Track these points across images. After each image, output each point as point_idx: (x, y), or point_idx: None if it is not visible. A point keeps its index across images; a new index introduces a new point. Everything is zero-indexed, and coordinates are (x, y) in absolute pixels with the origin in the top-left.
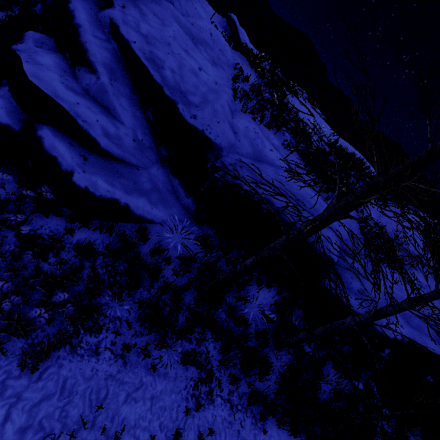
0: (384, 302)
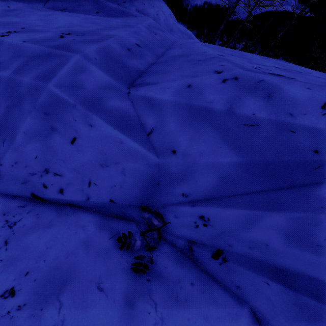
0: (244, 8)
